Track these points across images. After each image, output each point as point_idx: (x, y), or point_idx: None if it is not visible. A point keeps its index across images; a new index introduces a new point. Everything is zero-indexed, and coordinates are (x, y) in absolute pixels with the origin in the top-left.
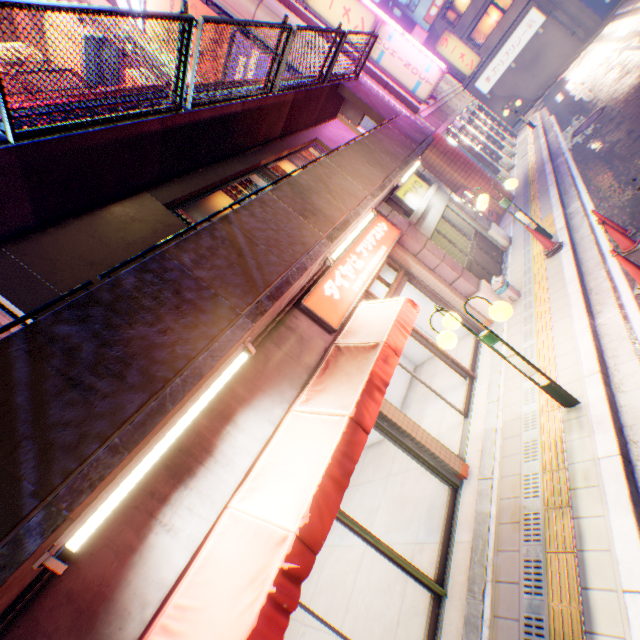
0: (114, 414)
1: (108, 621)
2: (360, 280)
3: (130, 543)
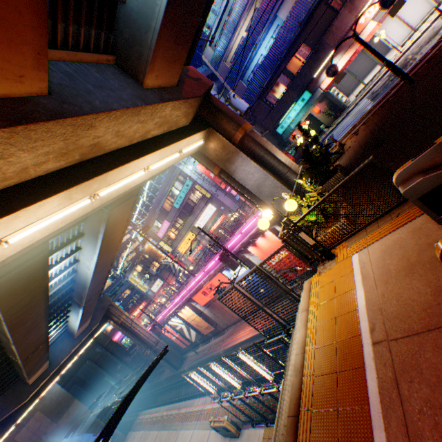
0: (317, 66)
1: (317, 83)
2: (374, 12)
3: (319, 77)
